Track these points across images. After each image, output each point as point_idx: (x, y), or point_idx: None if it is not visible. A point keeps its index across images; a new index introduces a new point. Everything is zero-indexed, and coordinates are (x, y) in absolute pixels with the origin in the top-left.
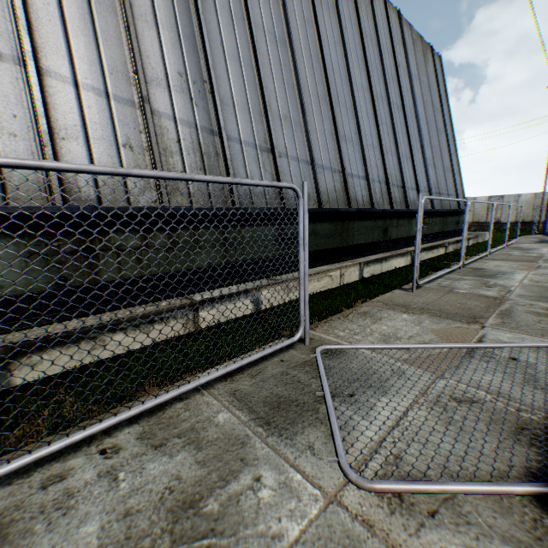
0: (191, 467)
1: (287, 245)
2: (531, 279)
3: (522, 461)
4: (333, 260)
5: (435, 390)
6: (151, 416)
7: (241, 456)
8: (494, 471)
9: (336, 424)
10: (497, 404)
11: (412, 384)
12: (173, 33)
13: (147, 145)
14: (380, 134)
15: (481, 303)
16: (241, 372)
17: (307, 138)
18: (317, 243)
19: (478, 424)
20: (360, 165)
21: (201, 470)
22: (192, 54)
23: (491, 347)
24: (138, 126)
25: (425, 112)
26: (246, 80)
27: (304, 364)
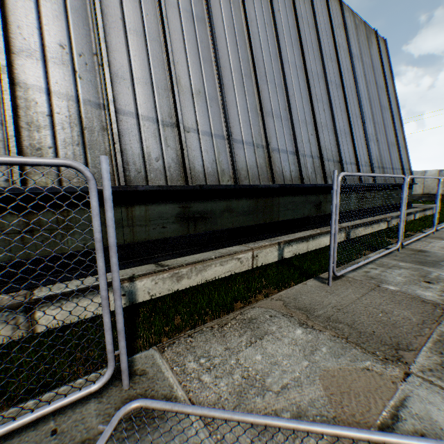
0: None
1: (193, 223)
2: None
3: None
4: (251, 238)
5: None
6: None
7: None
8: None
9: None
10: None
11: None
12: (58, 5)
13: (4, 119)
14: (314, 109)
15: (414, 314)
16: None
17: (224, 113)
18: (232, 220)
19: None
20: (290, 140)
21: None
22: (81, 26)
23: None
24: None
25: (367, 90)
26: (150, 54)
27: None
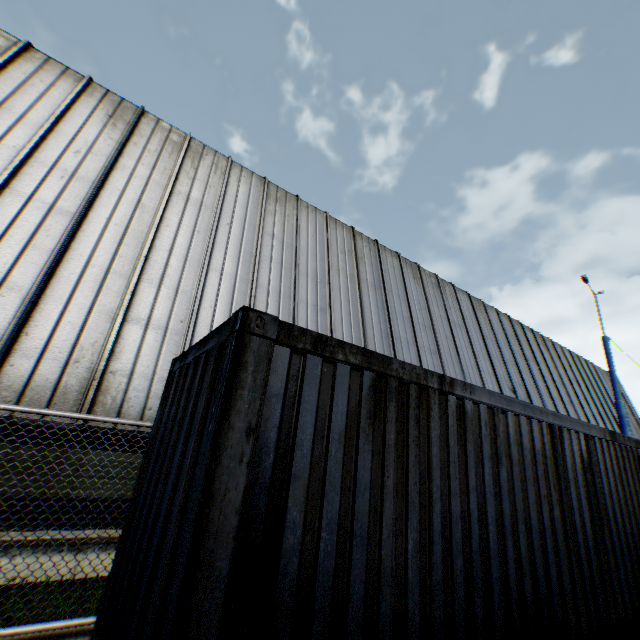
0: None
1: None
2: None
3: None
4: None
5: None
6: None
7: None
8: None
9: None
10: None
11: None
12: None
13: None
14: None
15: None
16: None
17: None
18: None
19: None
20: None
21: None
22: None
23: None
24: None
25: None
26: None
27: None
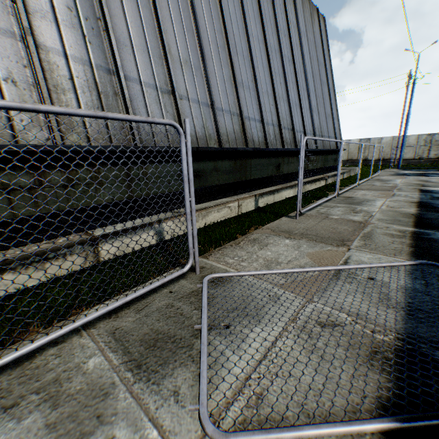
0: (37, 434)
1: None
2: (388, 205)
3: (375, 389)
4: (233, 193)
5: (304, 315)
6: (16, 367)
7: (99, 412)
8: (349, 405)
9: (206, 363)
10: (356, 326)
11: (284, 310)
12: None
13: (34, 81)
14: (273, 82)
15: (349, 227)
16: (127, 306)
17: (207, 83)
18: (218, 178)
19: (338, 350)
20: (256, 110)
21: (48, 436)
22: None
23: (355, 268)
24: (21, 60)
25: (311, 66)
26: (144, 21)
27: (190, 294)
